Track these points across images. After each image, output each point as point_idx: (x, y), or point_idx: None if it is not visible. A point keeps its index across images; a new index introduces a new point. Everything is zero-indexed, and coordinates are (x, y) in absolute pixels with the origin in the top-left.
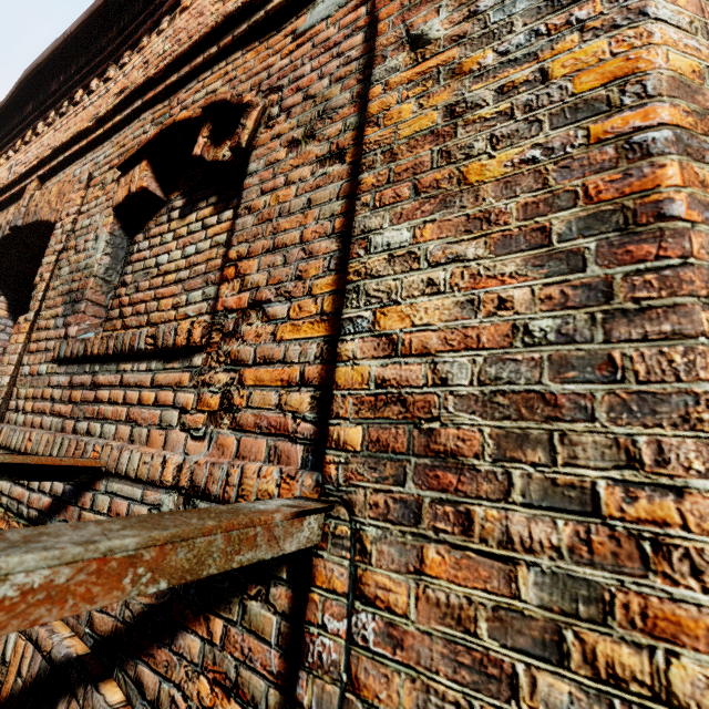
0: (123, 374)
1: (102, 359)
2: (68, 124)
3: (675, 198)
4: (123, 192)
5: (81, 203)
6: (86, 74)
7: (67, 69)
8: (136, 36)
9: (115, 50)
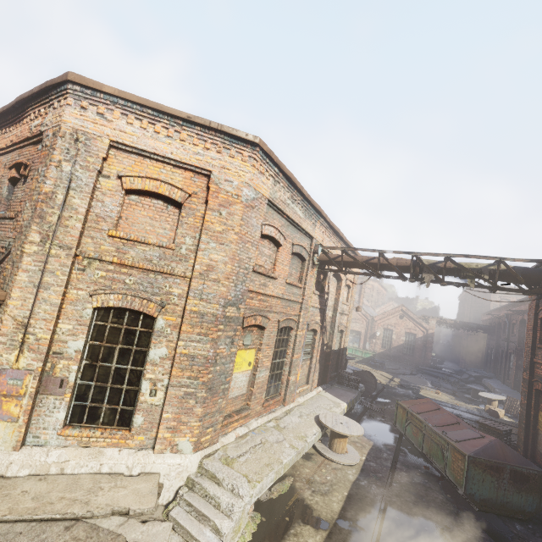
0: (5, 222)
1: (3, 219)
2: (1, 141)
3: (38, 207)
4: (10, 176)
5: (3, 173)
6: (5, 125)
7: (0, 119)
8: (16, 122)
9: (12, 122)
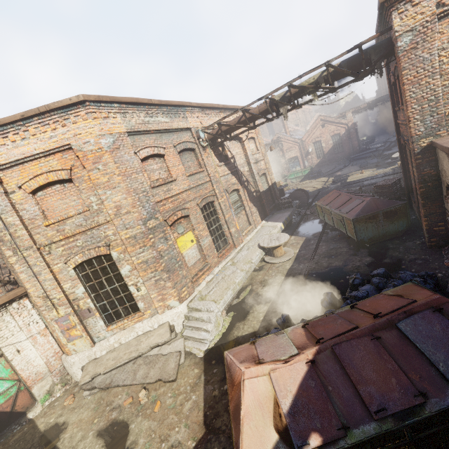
0: None
1: None
2: None
3: None
4: None
5: None
6: None
7: None
8: None
9: None
